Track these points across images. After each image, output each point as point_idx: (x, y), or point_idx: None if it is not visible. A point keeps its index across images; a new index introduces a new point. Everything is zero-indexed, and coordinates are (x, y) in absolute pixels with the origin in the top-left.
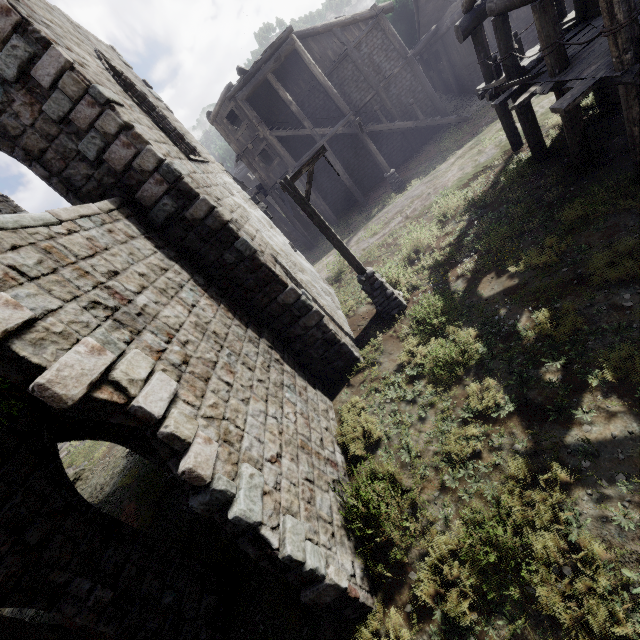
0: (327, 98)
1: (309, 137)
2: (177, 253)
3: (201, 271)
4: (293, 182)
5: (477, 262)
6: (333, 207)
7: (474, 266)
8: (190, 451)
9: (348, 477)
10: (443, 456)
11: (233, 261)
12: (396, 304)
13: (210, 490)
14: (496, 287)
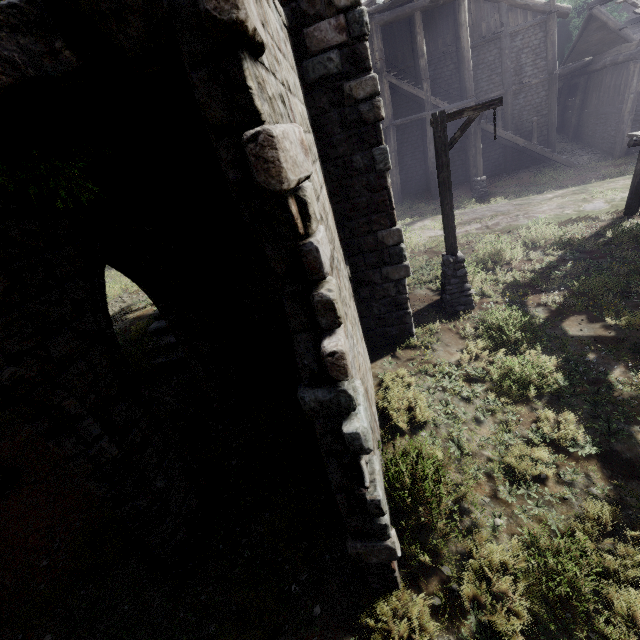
0: (456, 72)
1: (417, 102)
2: (312, 124)
3: (321, 160)
4: (447, 120)
5: (565, 299)
6: (401, 185)
7: (562, 301)
8: (338, 334)
9: (381, 443)
10: (500, 466)
11: (359, 167)
12: (466, 301)
13: (338, 389)
14: (586, 330)
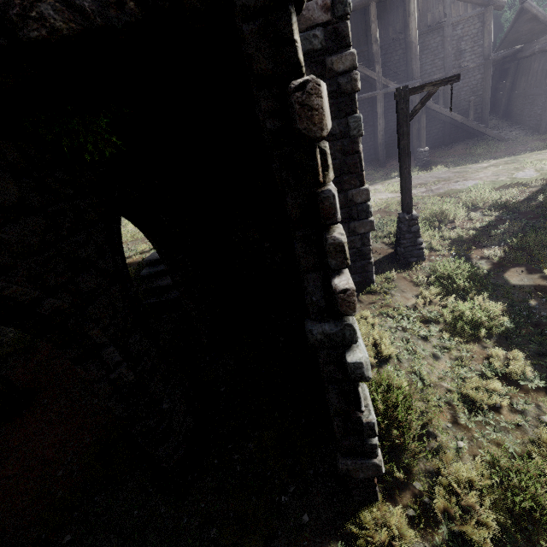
0: (403, 56)
1: (369, 82)
2: None
3: None
4: (409, 94)
5: (505, 253)
6: None
7: (503, 255)
8: (346, 273)
9: None
10: (459, 396)
11: (335, 133)
12: (418, 254)
13: (344, 323)
14: (526, 280)
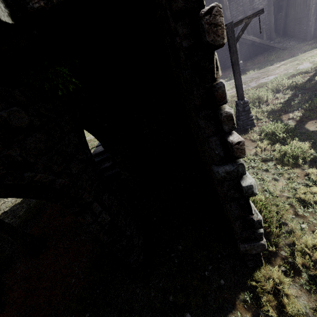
0: None
1: None
2: None
3: None
4: (234, 26)
5: (302, 114)
6: None
7: (301, 115)
8: (235, 133)
9: None
10: (295, 199)
11: None
12: (251, 123)
13: (237, 164)
14: None
